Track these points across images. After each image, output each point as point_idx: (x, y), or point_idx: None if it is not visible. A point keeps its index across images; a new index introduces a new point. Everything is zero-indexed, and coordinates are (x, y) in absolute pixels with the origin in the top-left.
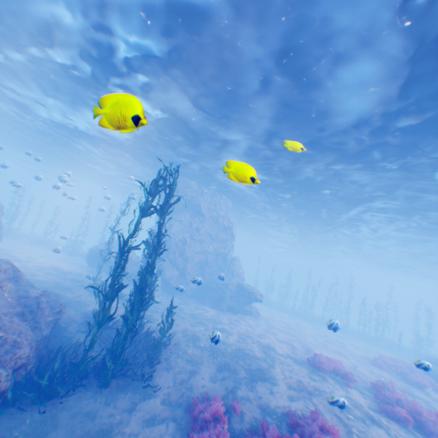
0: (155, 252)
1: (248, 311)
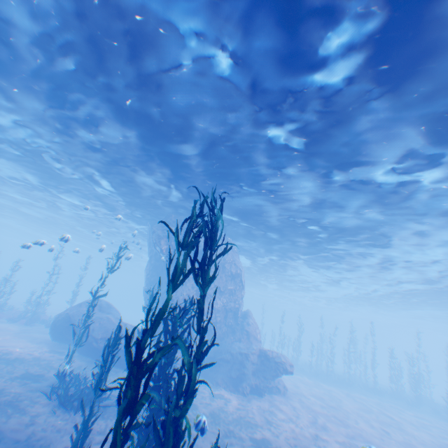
0: (197, 360)
1: (276, 388)
